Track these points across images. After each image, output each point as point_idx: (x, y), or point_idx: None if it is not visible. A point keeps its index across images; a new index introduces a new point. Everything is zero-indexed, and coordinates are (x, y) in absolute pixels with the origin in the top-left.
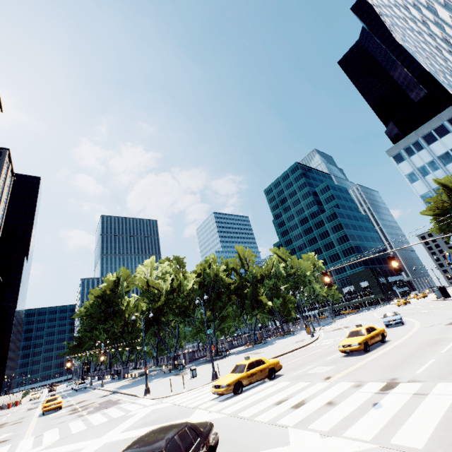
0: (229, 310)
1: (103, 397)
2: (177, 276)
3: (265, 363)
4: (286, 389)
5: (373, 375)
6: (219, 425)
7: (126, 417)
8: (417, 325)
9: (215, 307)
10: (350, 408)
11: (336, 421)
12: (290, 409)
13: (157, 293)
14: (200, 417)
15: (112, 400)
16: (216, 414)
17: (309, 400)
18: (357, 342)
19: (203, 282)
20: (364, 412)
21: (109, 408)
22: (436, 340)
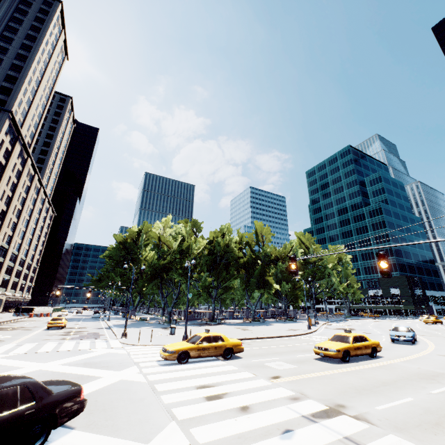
0: (233, 282)
1: (97, 329)
2: (189, 239)
3: (224, 341)
4: (225, 374)
5: (324, 392)
6: (128, 389)
7: (84, 352)
8: (429, 349)
9: (220, 276)
10: (256, 424)
11: (224, 435)
12: (201, 399)
13: (167, 250)
14: (126, 374)
15: (98, 334)
16: (140, 377)
17: (230, 396)
18: (335, 348)
19: (213, 250)
20: (264, 437)
21: (87, 340)
22: (436, 375)
